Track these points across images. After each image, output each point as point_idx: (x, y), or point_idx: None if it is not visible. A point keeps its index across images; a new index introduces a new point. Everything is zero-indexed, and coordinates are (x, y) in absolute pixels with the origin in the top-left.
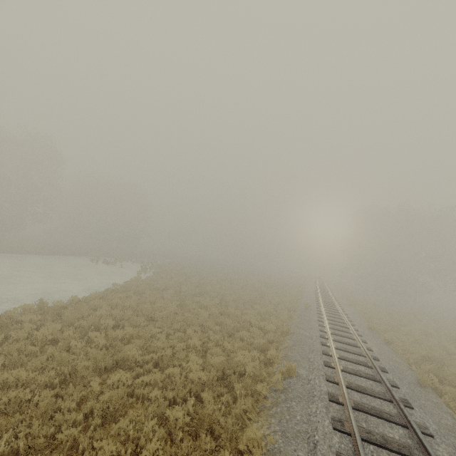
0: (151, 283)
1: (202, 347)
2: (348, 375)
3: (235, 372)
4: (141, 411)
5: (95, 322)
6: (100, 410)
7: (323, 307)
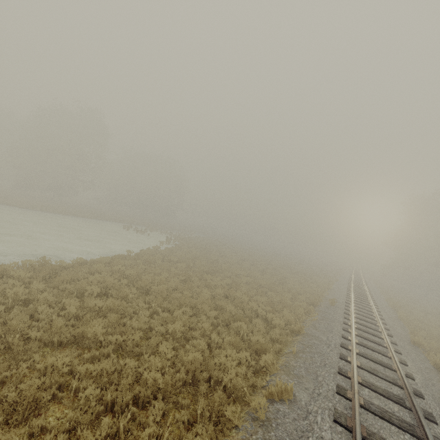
0: (167, 254)
1: (187, 334)
2: (370, 415)
3: (211, 376)
4: (66, 412)
5: (82, 287)
6: (4, 404)
7: (353, 306)
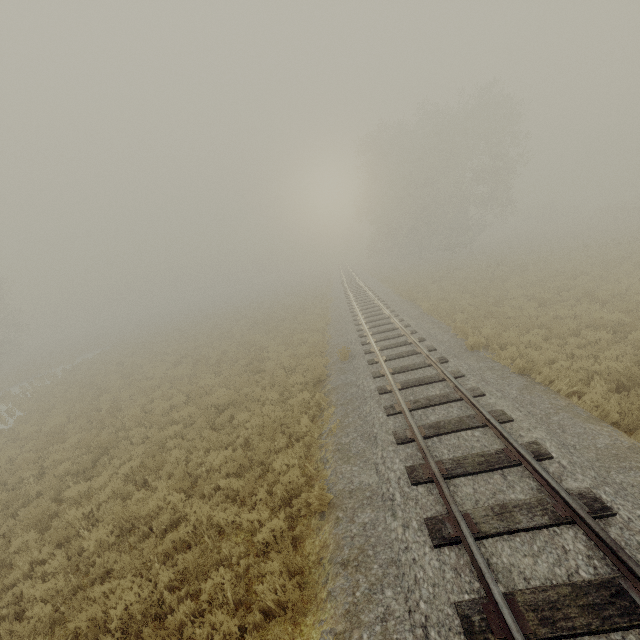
0: None
1: None
2: None
3: None
4: None
5: None
6: None
7: (372, 339)
